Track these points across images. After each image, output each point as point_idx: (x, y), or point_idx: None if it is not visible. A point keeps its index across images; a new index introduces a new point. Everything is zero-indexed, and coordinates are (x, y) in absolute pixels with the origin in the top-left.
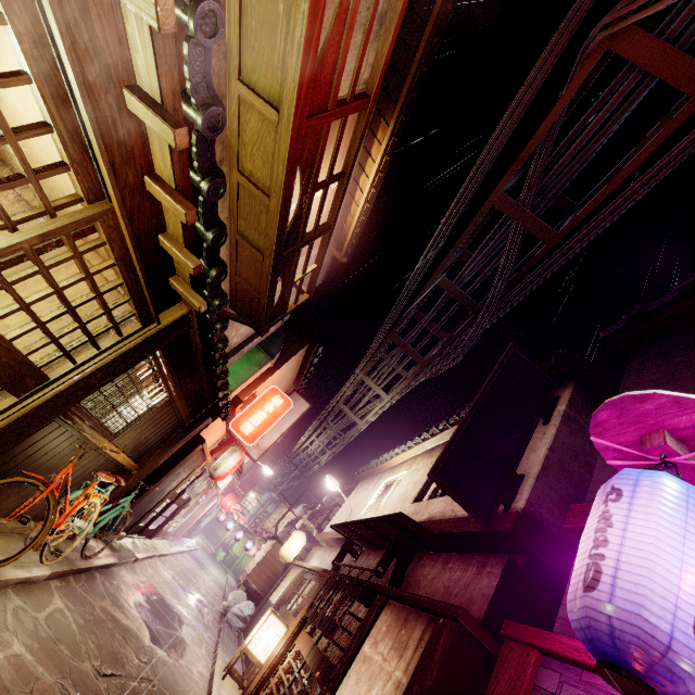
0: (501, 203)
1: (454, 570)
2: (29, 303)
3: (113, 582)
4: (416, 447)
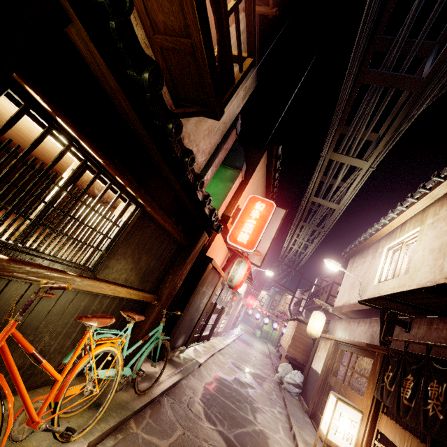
0: None
1: None
2: None
3: (182, 399)
4: (420, 201)
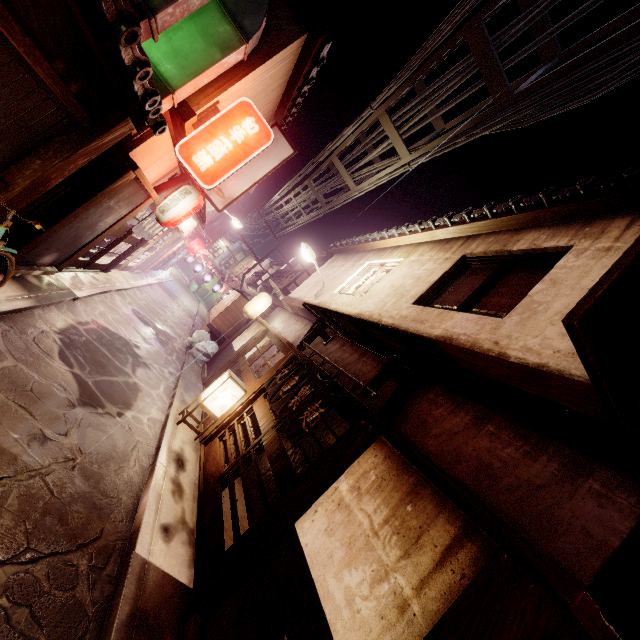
0: None
1: (501, 442)
2: None
3: (27, 330)
4: (422, 234)
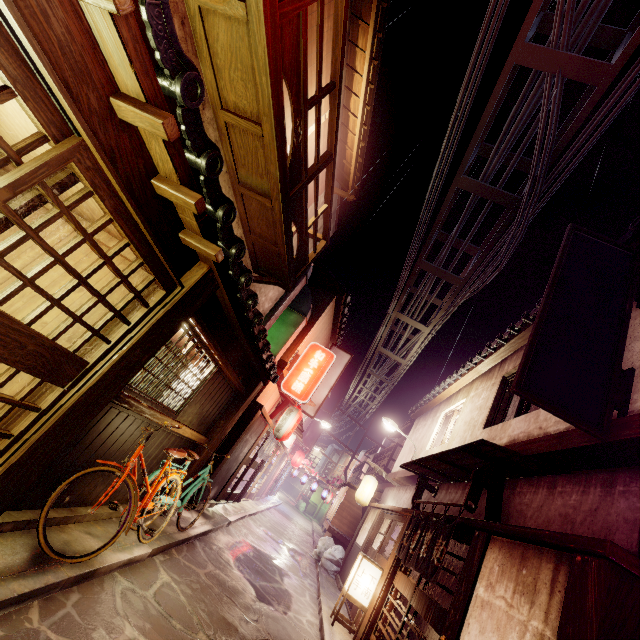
0: (525, 57)
1: (567, 494)
2: (32, 278)
3: (212, 547)
4: (469, 373)
